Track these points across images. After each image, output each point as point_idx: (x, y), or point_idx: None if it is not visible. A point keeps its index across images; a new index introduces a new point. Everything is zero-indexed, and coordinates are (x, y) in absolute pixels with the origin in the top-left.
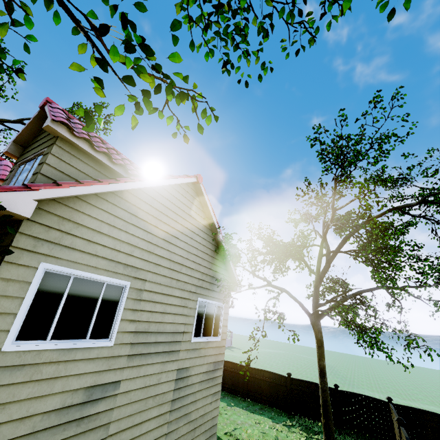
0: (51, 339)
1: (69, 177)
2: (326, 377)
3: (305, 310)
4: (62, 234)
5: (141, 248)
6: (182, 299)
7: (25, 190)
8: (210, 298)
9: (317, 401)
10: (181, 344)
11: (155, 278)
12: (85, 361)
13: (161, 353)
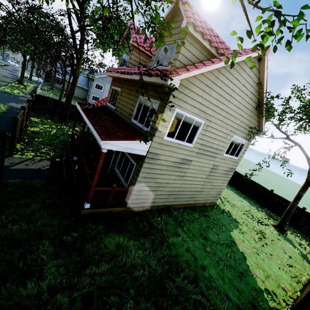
0: (175, 139)
1: (188, 59)
2: (299, 201)
3: (309, 162)
4: (184, 95)
5: (213, 104)
6: (225, 134)
7: (177, 75)
8: (240, 136)
9: (284, 209)
10: (218, 155)
11: (215, 121)
12: (183, 150)
13: (208, 155)
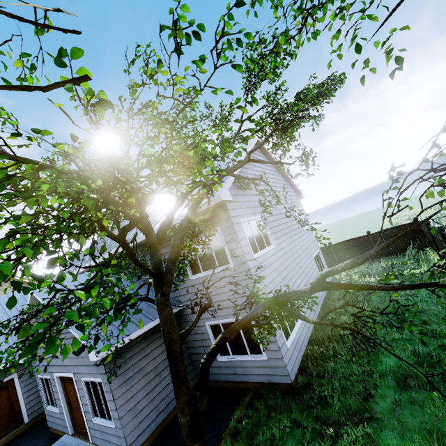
0: None
1: None
2: None
3: None
4: None
5: None
6: None
7: None
8: None
9: None
10: None
11: None
12: None
13: None
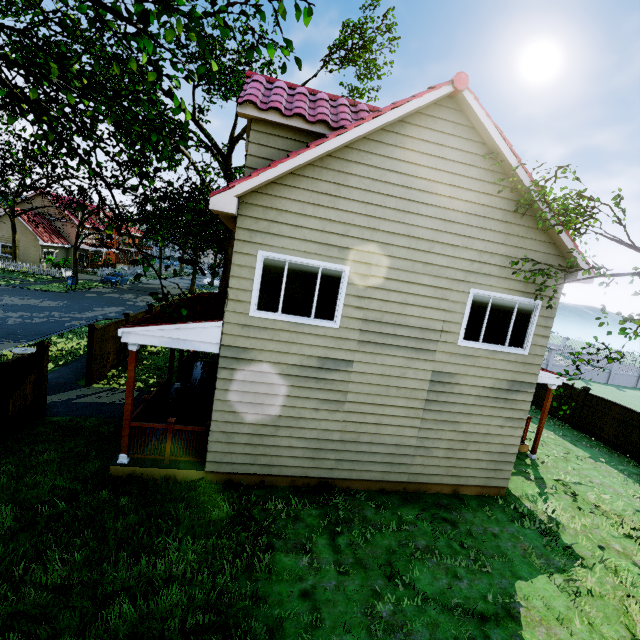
0: (282, 313)
1: (271, 160)
2: None
3: None
4: (269, 223)
5: (359, 226)
6: (436, 289)
7: (225, 190)
8: (500, 290)
9: None
10: (437, 344)
11: (384, 262)
12: (313, 336)
13: (404, 347)
